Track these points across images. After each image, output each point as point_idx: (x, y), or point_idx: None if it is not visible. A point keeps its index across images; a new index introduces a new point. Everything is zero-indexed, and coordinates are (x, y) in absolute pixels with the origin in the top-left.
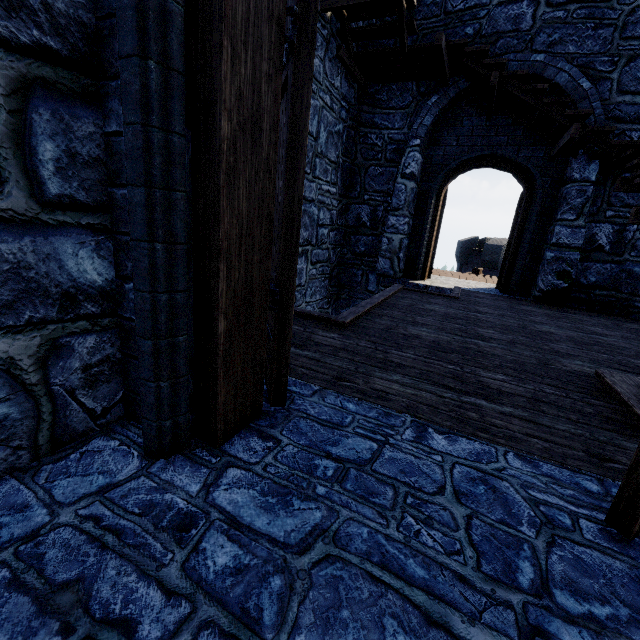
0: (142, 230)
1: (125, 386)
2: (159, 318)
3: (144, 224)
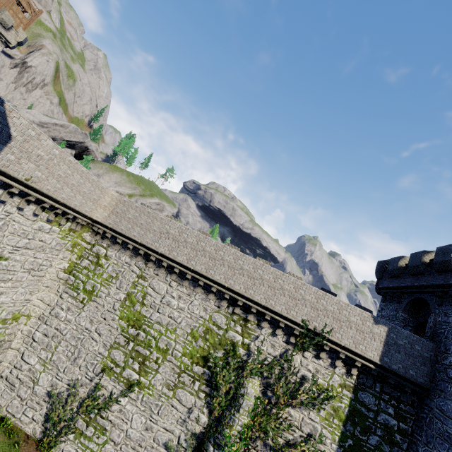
0: None
1: None
2: None
3: None
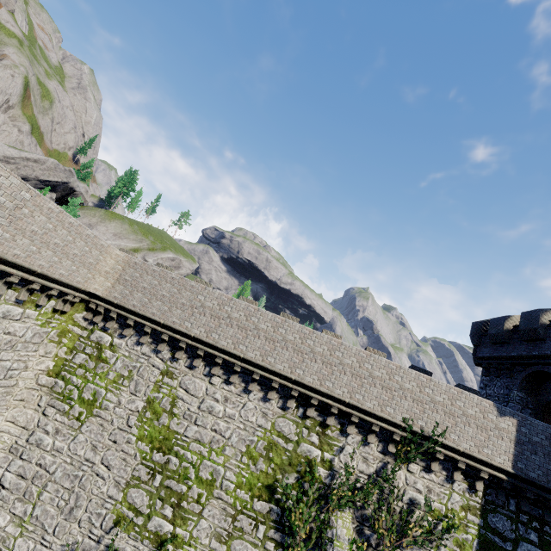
0: None
1: None
2: None
3: None
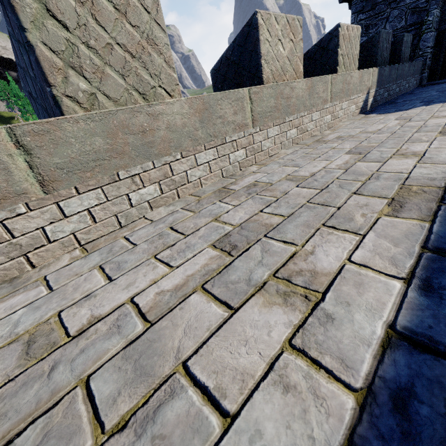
0: (441, 58)
1: (428, 78)
2: (440, 66)
3: (441, 57)
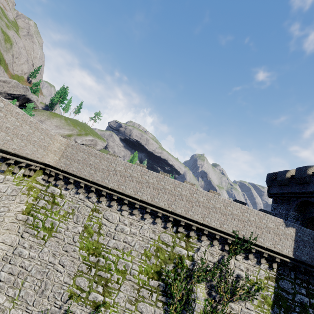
0: None
1: None
2: None
3: None
